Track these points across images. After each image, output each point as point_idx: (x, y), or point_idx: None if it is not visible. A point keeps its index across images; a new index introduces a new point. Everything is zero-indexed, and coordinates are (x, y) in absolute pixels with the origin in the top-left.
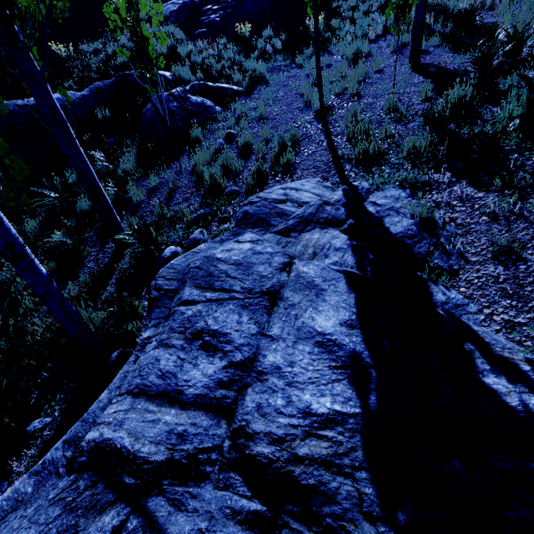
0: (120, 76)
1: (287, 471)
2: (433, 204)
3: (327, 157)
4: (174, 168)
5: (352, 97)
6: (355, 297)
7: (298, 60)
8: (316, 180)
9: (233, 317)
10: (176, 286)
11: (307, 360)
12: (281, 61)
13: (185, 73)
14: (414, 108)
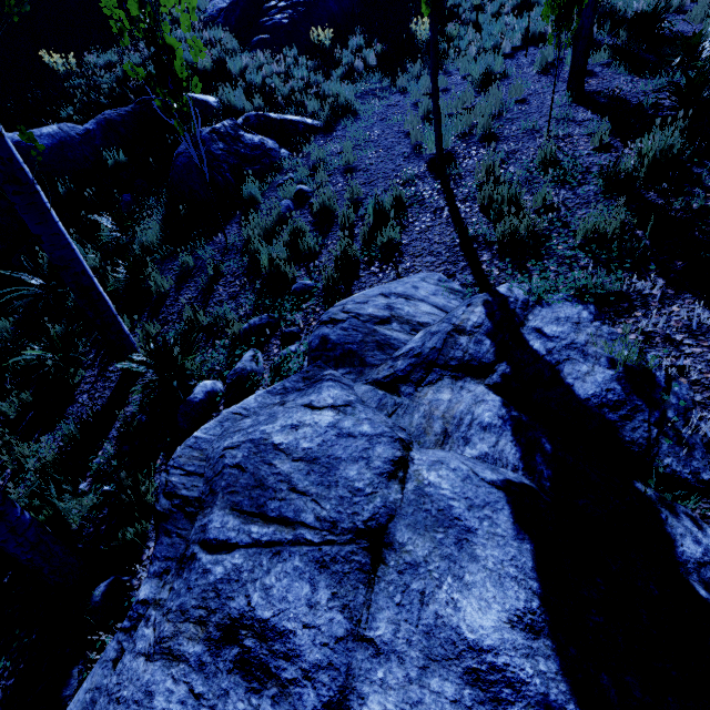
0: (142, 102)
1: None
2: (640, 337)
3: (451, 236)
4: (218, 244)
5: (484, 139)
6: (533, 551)
7: (400, 82)
8: (436, 278)
9: (300, 589)
10: (201, 491)
11: None
12: (376, 82)
13: (237, 98)
14: (583, 161)
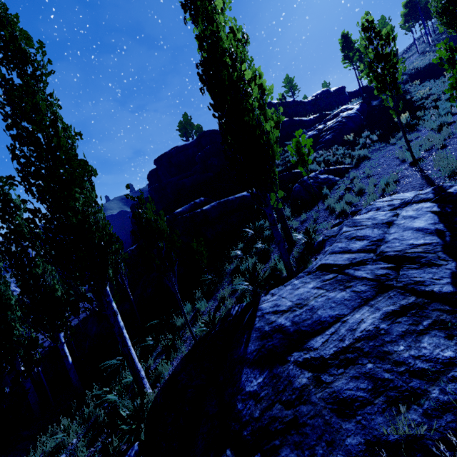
0: (279, 176)
1: (403, 255)
2: None
3: (421, 181)
4: (314, 210)
5: (439, 148)
6: (437, 216)
7: (391, 141)
8: (413, 192)
9: (369, 231)
10: (336, 233)
11: (410, 234)
12: (378, 145)
13: (314, 167)
14: None
